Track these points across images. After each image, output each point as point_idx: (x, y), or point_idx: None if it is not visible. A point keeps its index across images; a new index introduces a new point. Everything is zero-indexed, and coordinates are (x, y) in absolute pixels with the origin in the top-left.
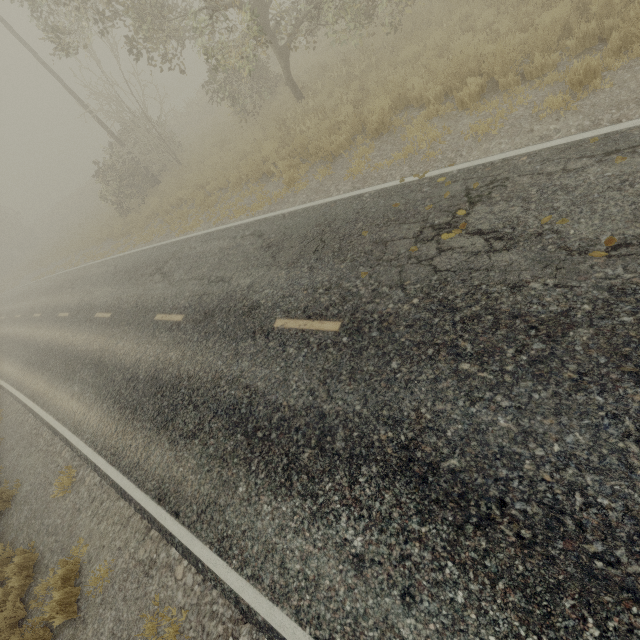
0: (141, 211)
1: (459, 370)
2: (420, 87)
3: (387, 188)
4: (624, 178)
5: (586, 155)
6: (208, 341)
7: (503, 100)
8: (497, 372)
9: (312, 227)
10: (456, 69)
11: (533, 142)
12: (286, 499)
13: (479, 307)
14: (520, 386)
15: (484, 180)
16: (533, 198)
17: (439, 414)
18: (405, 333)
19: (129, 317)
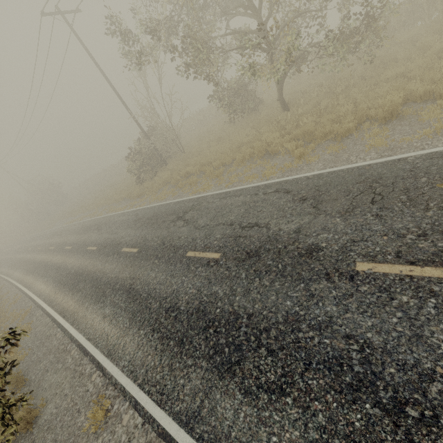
0: (152, 181)
1: None
2: (424, 87)
3: (438, 151)
4: None
5: None
6: (262, 279)
7: None
8: None
9: (352, 184)
10: None
11: None
12: None
13: None
14: None
15: None
16: None
17: None
18: None
19: (157, 252)
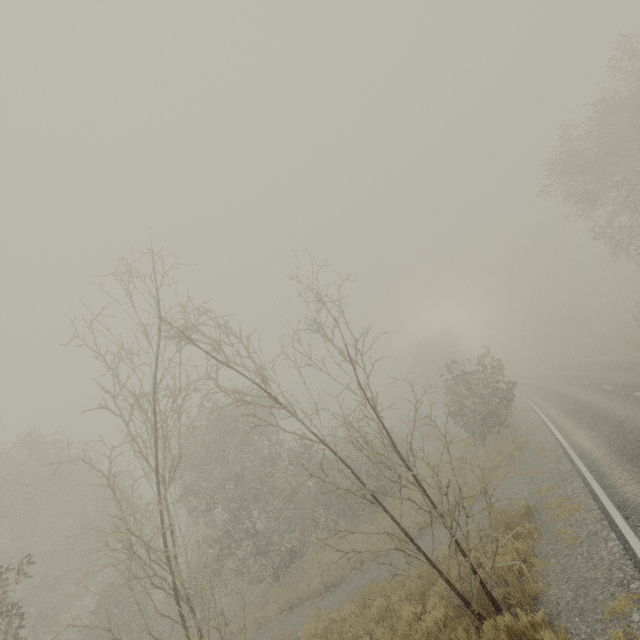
0: None
1: None
2: None
3: None
4: None
5: None
6: (610, 396)
7: None
8: None
9: None
10: None
11: None
12: (587, 429)
13: None
14: None
15: None
16: None
17: (637, 416)
18: None
19: (594, 385)
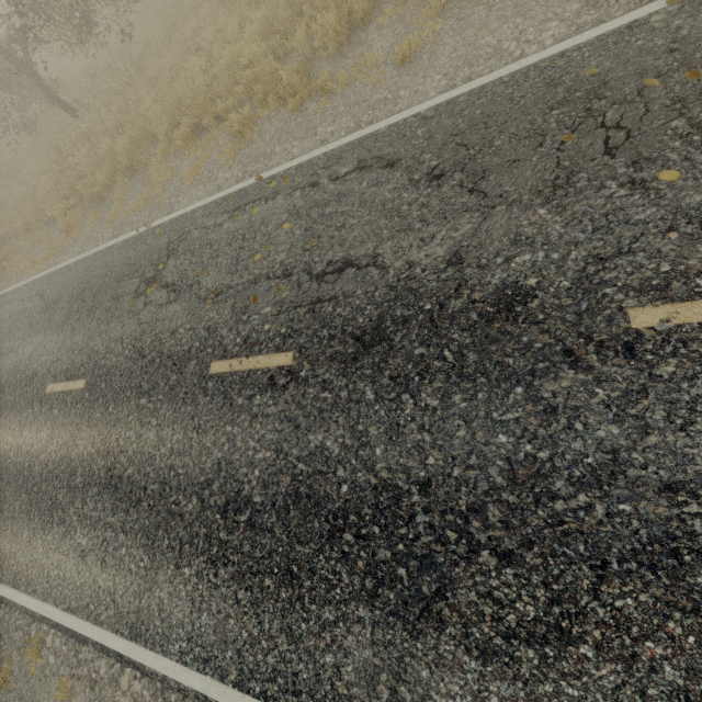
0: None
1: (140, 405)
2: (156, 120)
3: (129, 239)
4: (235, 234)
5: (227, 211)
6: (1, 417)
7: (209, 141)
8: (155, 402)
9: (78, 284)
10: (174, 105)
11: (214, 191)
12: (50, 531)
13: (155, 352)
14: (163, 409)
15: (179, 233)
16: (196, 252)
17: (127, 440)
18: (118, 382)
19: None
